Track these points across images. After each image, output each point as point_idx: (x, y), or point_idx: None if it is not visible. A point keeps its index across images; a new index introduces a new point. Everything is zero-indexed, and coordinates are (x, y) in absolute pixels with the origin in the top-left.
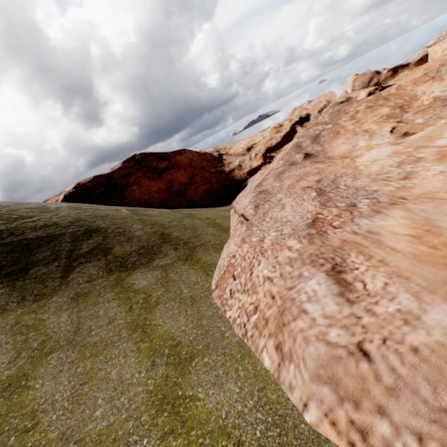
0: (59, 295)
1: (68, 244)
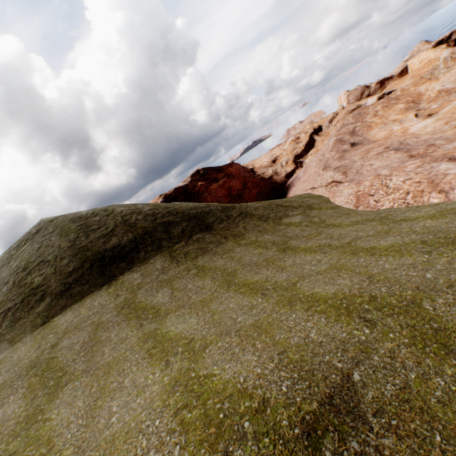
0: (247, 233)
1: (220, 213)
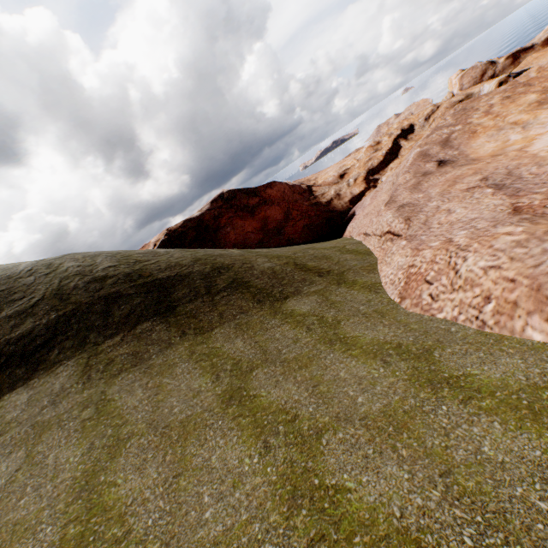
0: (219, 327)
1: (201, 281)
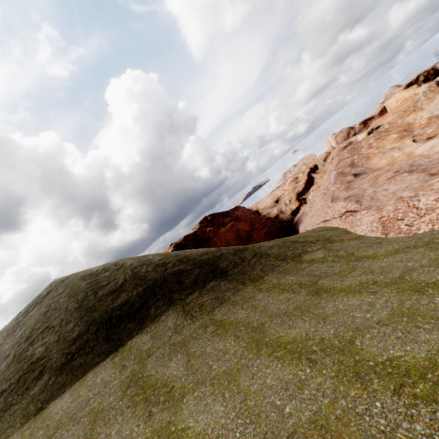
0: (265, 275)
1: (233, 256)
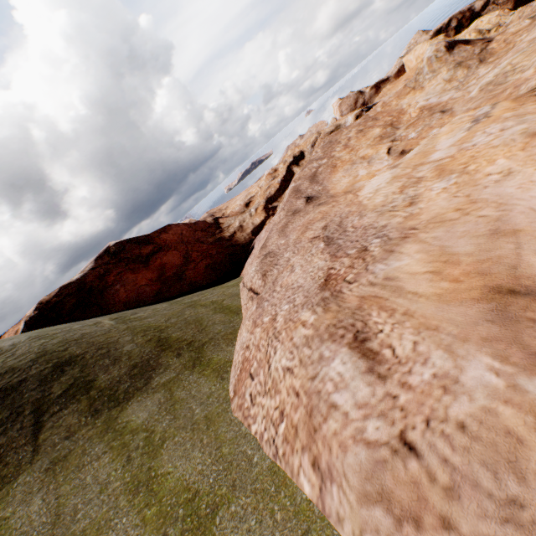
0: (27, 471)
1: (31, 392)
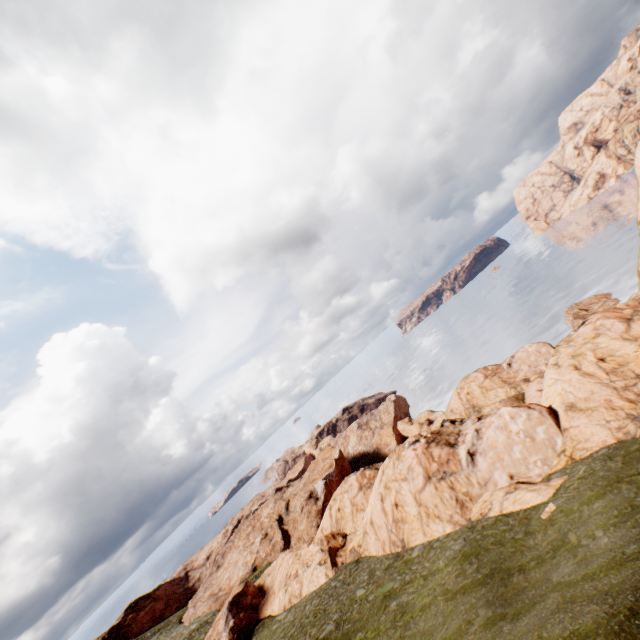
0: None
1: None
